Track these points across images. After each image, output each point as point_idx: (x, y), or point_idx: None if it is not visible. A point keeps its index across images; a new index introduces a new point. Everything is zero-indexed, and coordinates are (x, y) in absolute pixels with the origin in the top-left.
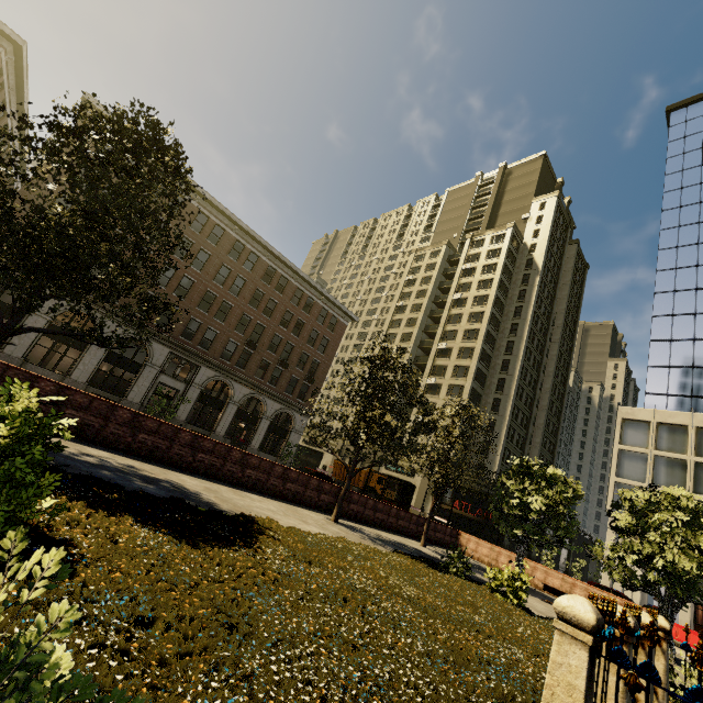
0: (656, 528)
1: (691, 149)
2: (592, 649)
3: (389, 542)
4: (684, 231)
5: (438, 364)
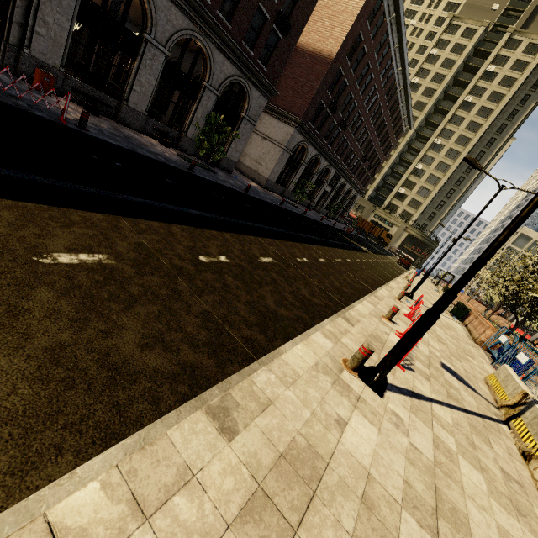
0: None
1: None
2: None
3: None
4: None
5: (429, 155)
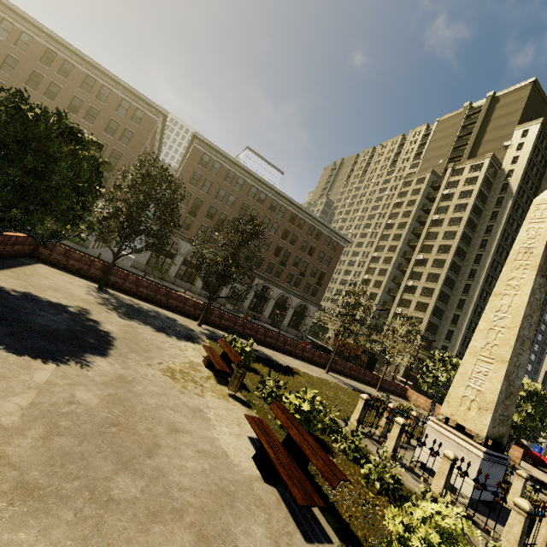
0: None
1: None
2: (365, 404)
3: (354, 386)
4: None
5: (416, 271)
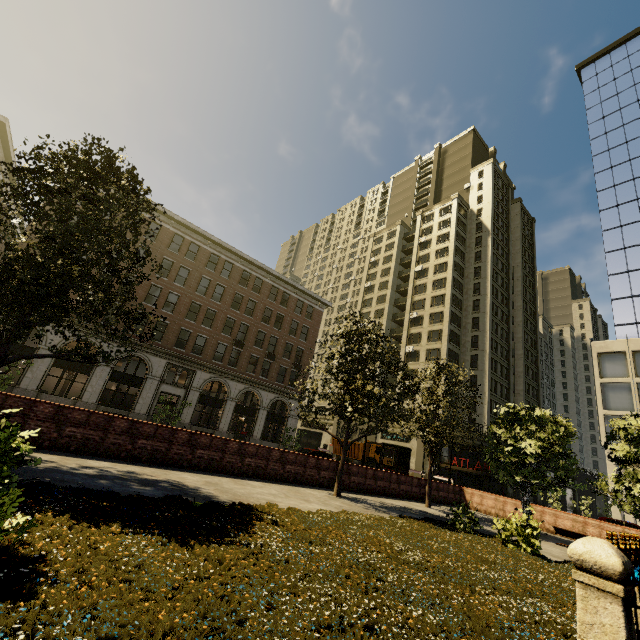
0: None
1: (607, 98)
2: (625, 601)
3: (393, 508)
4: (618, 170)
5: (413, 332)
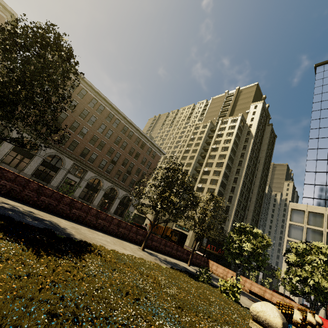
0: (309, 264)
1: (326, 84)
2: None
3: (170, 262)
4: (322, 121)
5: (203, 178)
